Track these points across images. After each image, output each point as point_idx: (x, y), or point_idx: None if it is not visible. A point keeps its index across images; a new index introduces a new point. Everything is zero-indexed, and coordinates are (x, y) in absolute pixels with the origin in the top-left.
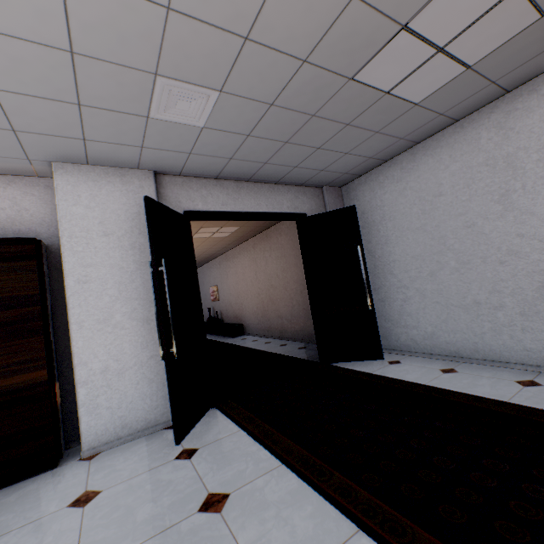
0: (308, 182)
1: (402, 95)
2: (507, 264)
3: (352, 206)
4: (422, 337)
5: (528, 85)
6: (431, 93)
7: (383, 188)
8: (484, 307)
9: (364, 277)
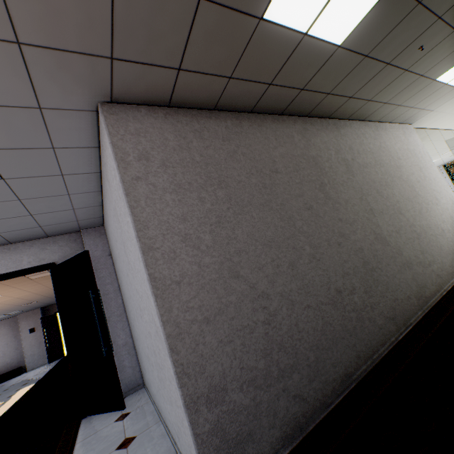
0: (50, 233)
1: None
2: (143, 320)
3: (84, 251)
4: (149, 382)
5: (101, 140)
6: None
7: (109, 229)
8: (151, 362)
9: (96, 323)
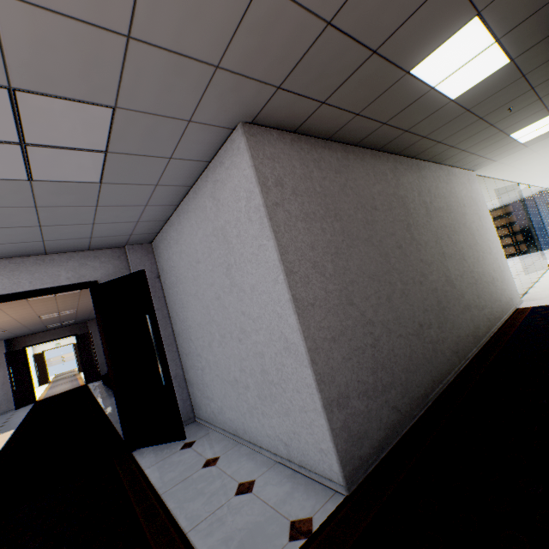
0: (93, 246)
1: (61, 179)
2: (243, 342)
3: (140, 270)
4: (218, 410)
5: (218, 156)
6: (100, 173)
7: (171, 248)
8: (241, 385)
9: (155, 350)
